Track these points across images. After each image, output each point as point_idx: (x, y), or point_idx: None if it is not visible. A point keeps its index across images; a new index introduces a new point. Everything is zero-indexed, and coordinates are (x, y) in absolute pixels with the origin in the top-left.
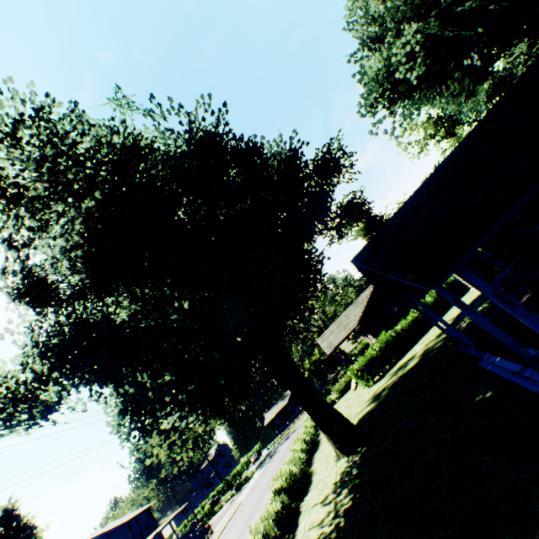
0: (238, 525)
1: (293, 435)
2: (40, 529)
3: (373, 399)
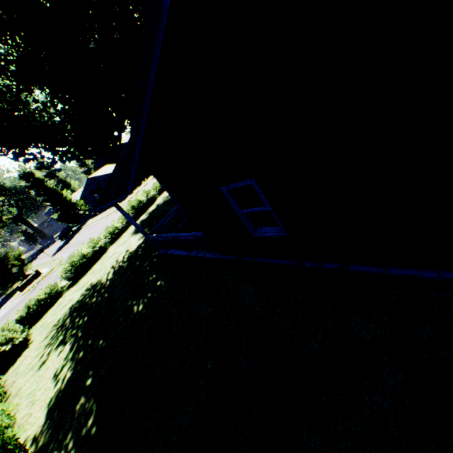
0: None
1: None
2: None
3: None
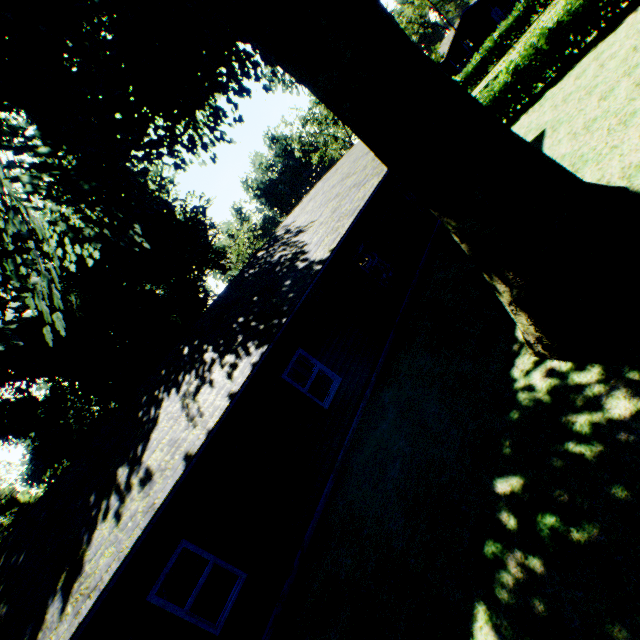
0: None
1: None
2: None
3: None
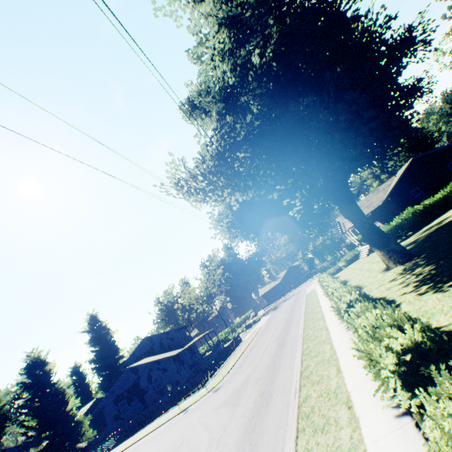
0: (275, 327)
1: (295, 296)
2: (112, 331)
3: (406, 246)
